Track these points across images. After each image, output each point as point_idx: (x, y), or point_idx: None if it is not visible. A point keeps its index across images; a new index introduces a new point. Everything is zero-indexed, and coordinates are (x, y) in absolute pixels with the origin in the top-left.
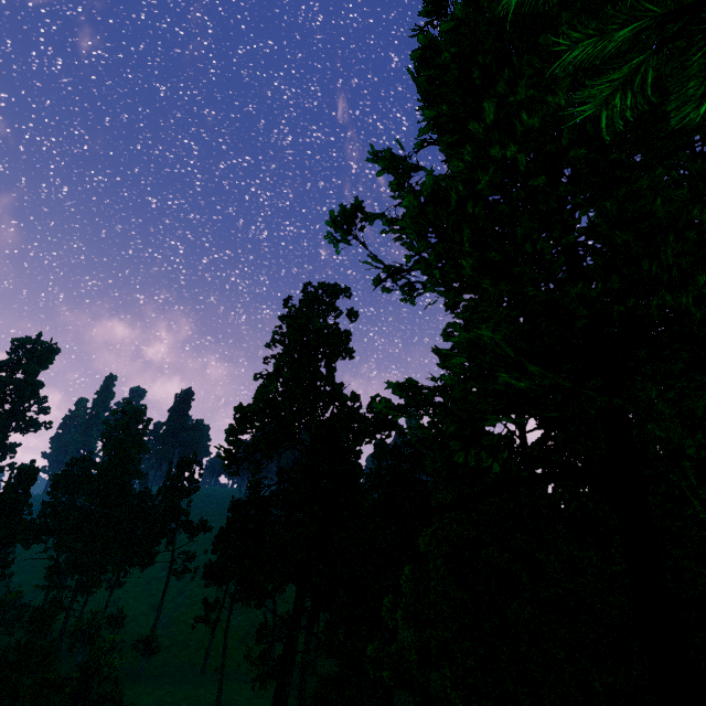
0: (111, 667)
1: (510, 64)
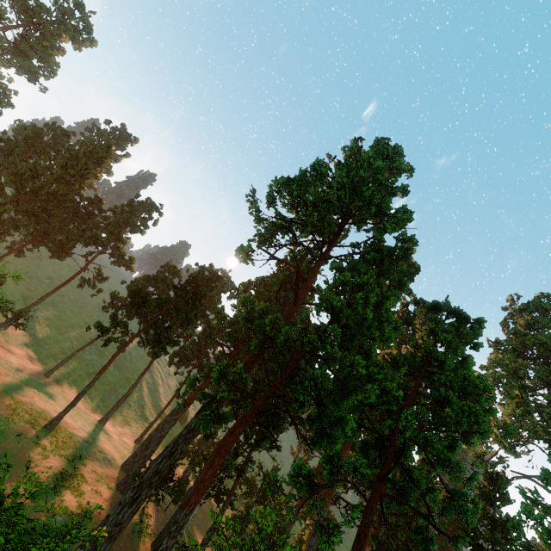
0: None
1: None
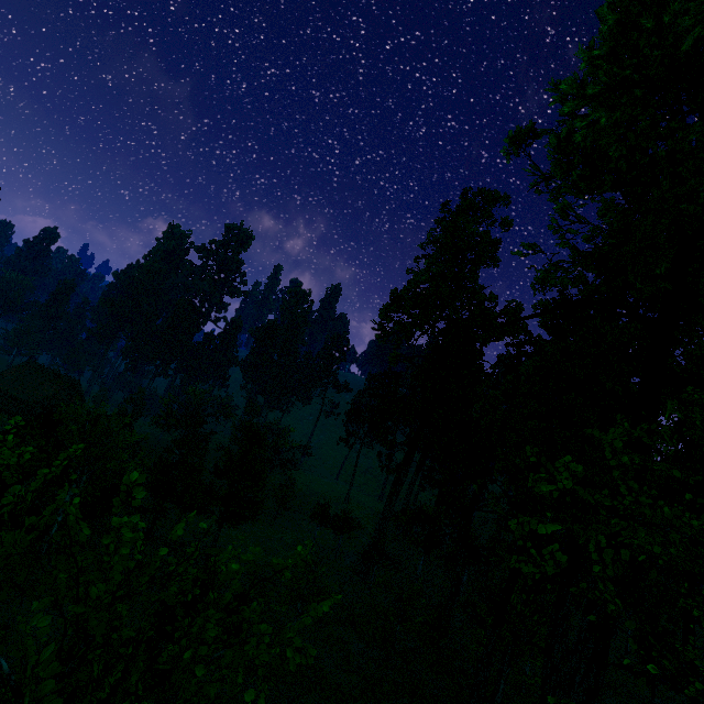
0: (291, 446)
1: (689, 2)
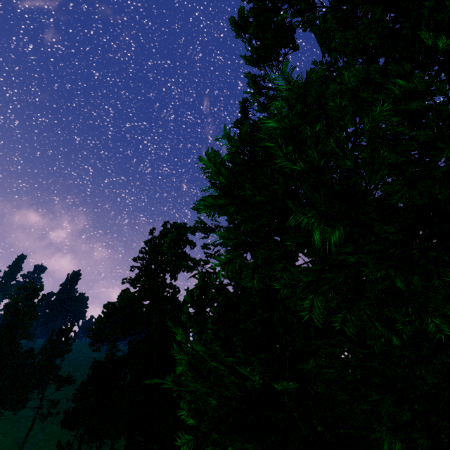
0: None
1: None
